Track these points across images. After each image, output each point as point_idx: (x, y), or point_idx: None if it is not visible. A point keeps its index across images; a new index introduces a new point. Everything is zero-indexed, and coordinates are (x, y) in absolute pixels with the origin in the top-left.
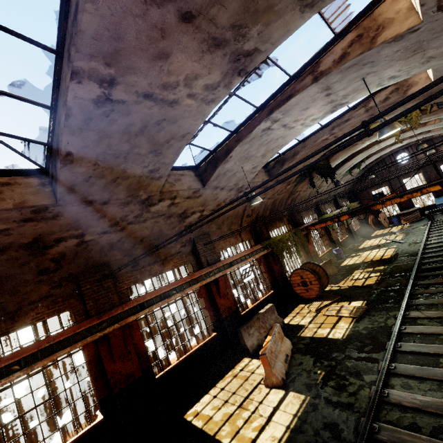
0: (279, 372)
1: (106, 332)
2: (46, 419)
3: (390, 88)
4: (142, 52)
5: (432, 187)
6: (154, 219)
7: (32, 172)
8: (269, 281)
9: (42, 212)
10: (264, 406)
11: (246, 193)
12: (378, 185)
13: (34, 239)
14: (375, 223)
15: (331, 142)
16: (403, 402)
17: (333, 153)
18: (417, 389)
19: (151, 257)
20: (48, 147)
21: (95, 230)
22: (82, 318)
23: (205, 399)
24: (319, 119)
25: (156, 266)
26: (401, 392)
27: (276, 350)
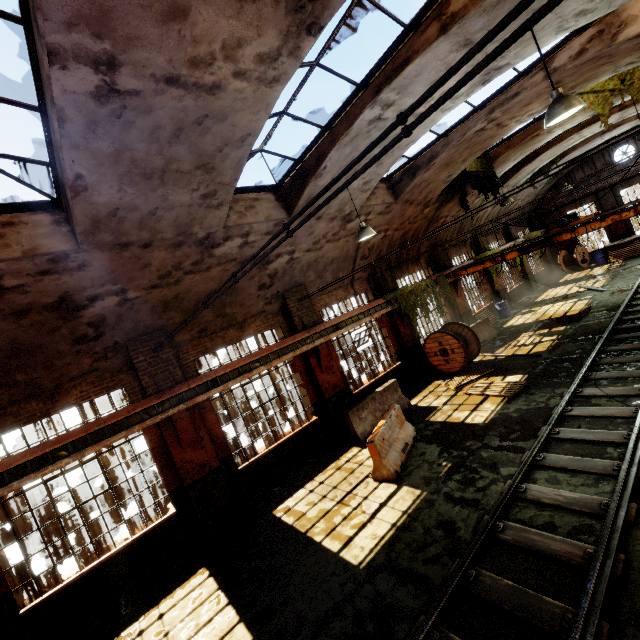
0: (392, 463)
1: (169, 414)
2: (108, 510)
3: (589, 31)
4: (144, 10)
5: None
6: (221, 266)
7: (40, 205)
8: (395, 349)
9: (62, 261)
10: (369, 502)
11: (285, 225)
12: (579, 202)
13: (61, 298)
14: (567, 263)
15: (367, 147)
16: (542, 499)
17: (371, 163)
18: (565, 484)
19: (224, 319)
20: (52, 168)
21: (139, 284)
22: (138, 398)
23: (299, 494)
24: (463, 97)
25: (232, 331)
26: (543, 488)
27: (391, 437)
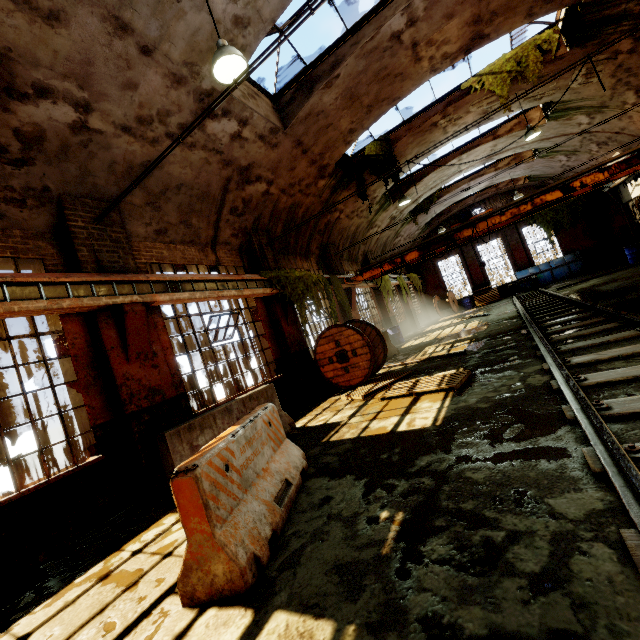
0: (245, 534)
1: None
2: None
3: None
4: None
5: (550, 193)
6: None
7: None
8: (273, 355)
9: None
10: None
11: None
12: (447, 253)
13: None
14: (441, 307)
15: None
16: None
17: None
18: None
19: None
20: None
21: None
22: None
23: None
24: None
25: None
26: None
27: (250, 466)
